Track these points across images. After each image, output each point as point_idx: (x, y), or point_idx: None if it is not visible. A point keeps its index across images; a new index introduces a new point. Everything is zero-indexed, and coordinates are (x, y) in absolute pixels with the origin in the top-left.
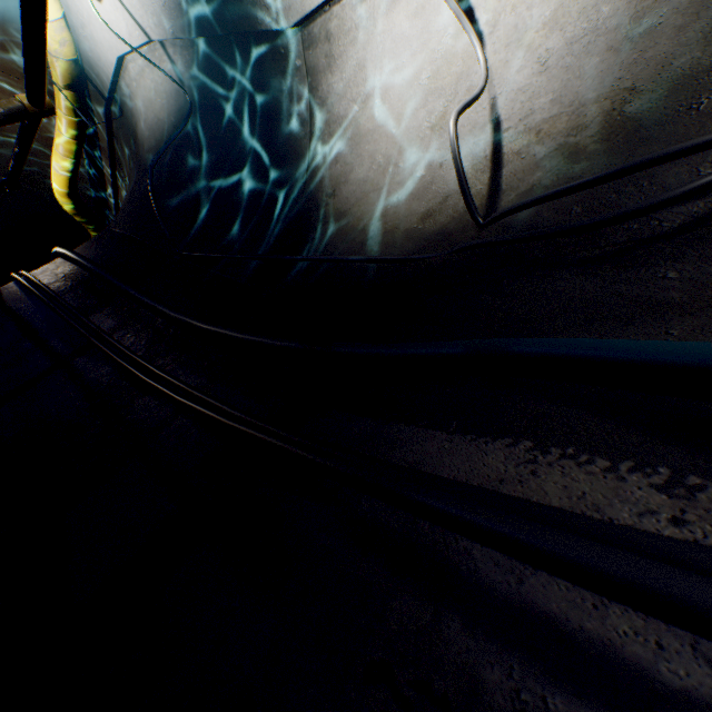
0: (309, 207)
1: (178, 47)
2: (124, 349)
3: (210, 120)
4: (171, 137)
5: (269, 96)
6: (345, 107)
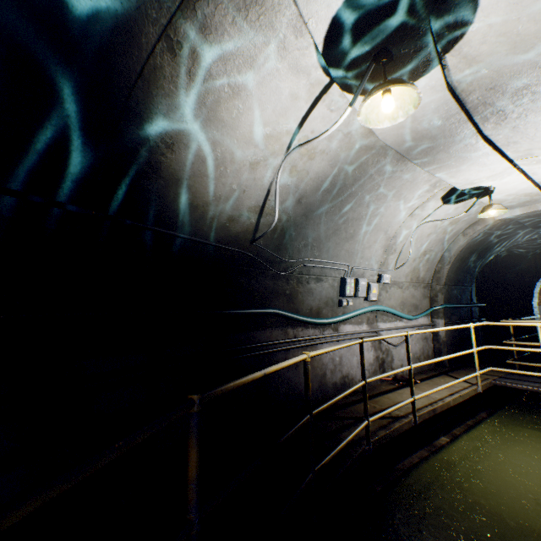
0: (137, 138)
1: None
2: None
3: None
4: None
5: None
6: (220, 71)
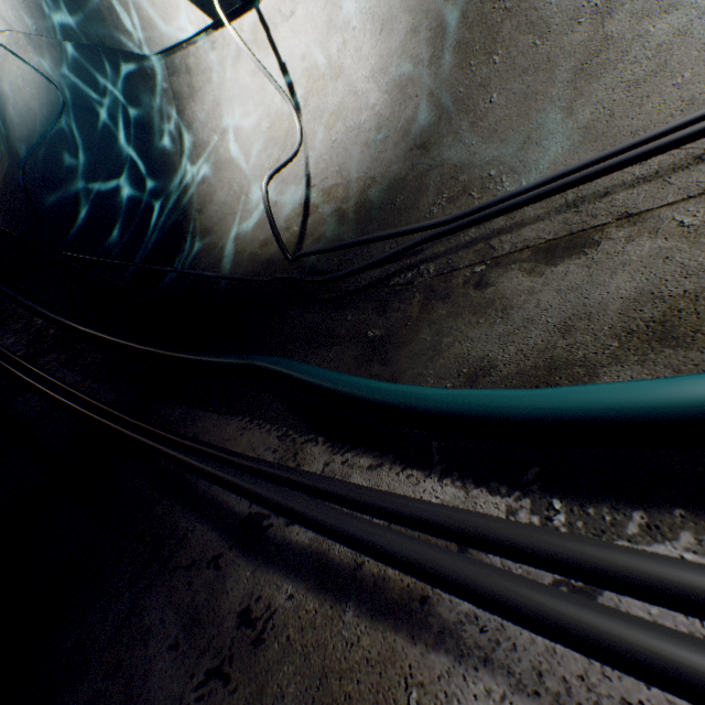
0: (183, 219)
1: (44, 42)
2: (3, 350)
3: (86, 120)
4: (43, 135)
5: (142, 109)
6: (208, 134)
